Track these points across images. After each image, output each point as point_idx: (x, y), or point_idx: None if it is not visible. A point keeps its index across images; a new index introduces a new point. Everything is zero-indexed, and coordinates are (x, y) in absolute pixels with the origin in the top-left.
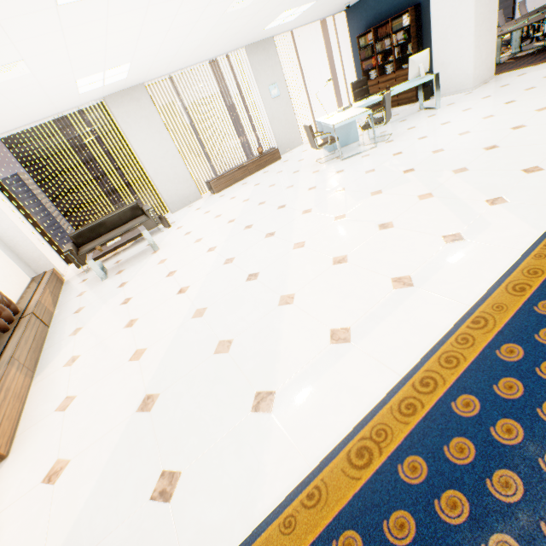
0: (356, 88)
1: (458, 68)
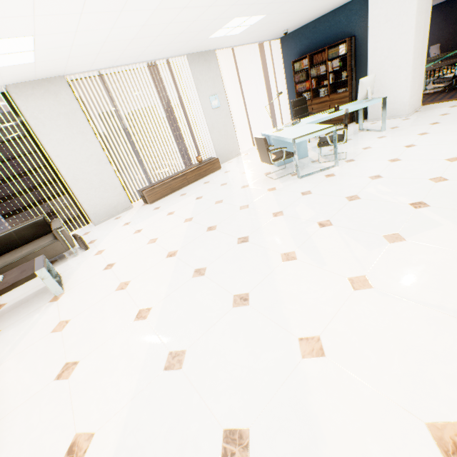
0: (296, 106)
1: (394, 96)
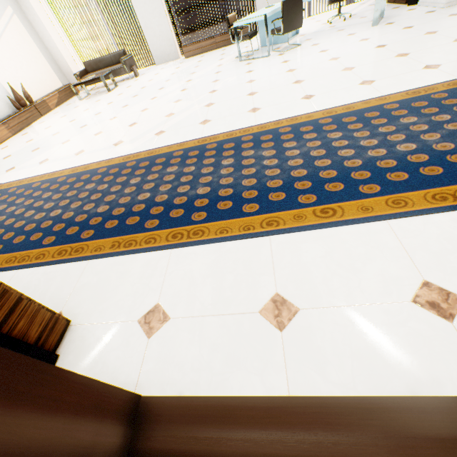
0: None
1: None
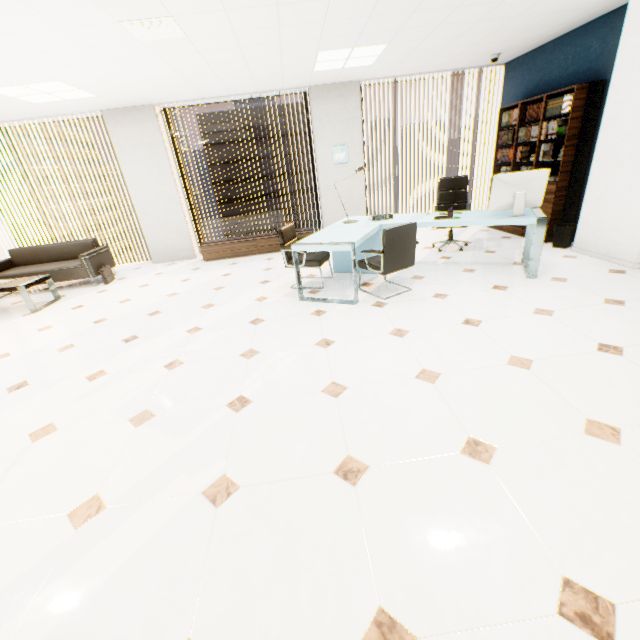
0: (445, 187)
1: (622, 217)
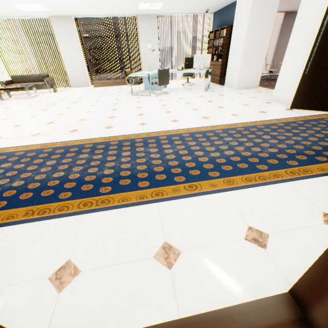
0: (186, 61)
1: (234, 73)
